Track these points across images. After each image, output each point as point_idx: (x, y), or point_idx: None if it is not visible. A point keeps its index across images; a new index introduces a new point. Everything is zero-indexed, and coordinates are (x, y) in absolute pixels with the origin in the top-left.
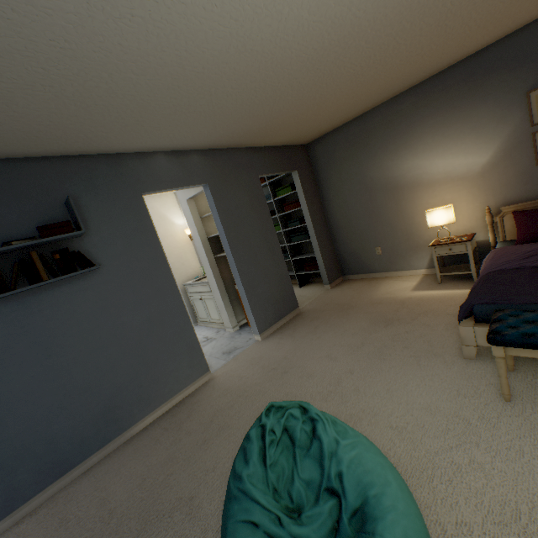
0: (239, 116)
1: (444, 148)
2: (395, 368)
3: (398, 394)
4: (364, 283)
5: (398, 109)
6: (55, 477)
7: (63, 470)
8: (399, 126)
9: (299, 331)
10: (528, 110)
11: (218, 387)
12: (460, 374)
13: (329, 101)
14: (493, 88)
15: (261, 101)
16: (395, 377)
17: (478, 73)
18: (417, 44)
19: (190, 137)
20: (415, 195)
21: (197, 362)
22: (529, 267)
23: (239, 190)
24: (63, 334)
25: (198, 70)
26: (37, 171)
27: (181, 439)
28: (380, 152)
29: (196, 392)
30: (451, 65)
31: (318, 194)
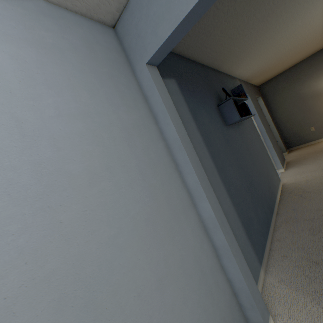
0: (277, 56)
1: None
2: None
3: None
4: (308, 147)
5: (316, 59)
6: (271, 213)
7: (271, 211)
8: (318, 66)
9: (305, 162)
10: None
11: (296, 182)
12: None
13: (301, 52)
14: None
15: (293, 47)
16: None
17: None
18: None
19: (253, 69)
20: None
21: (276, 174)
22: None
23: (254, 100)
24: (248, 145)
25: (311, 22)
26: (222, 77)
27: (319, 191)
28: (307, 80)
29: (284, 187)
30: None
31: (268, 109)
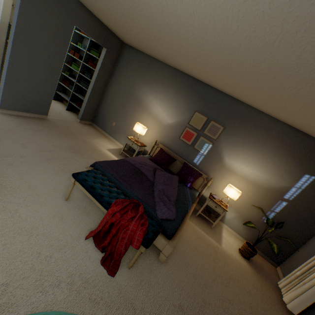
0: None
1: (164, 105)
2: (46, 168)
3: (28, 176)
4: (96, 132)
5: (165, 71)
6: None
7: None
8: (160, 79)
9: (29, 125)
10: (191, 117)
11: None
12: (67, 184)
13: (132, 29)
14: (191, 99)
15: None
16: (40, 170)
17: (193, 88)
18: (172, 47)
19: None
20: (143, 113)
21: None
22: (135, 166)
23: (52, 18)
24: None
25: None
26: None
27: None
28: (146, 82)
29: None
30: (190, 75)
31: (110, 73)
